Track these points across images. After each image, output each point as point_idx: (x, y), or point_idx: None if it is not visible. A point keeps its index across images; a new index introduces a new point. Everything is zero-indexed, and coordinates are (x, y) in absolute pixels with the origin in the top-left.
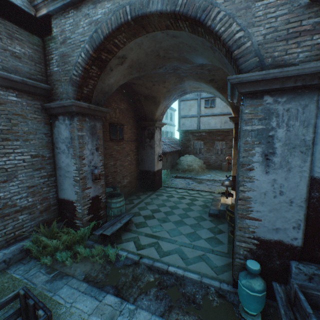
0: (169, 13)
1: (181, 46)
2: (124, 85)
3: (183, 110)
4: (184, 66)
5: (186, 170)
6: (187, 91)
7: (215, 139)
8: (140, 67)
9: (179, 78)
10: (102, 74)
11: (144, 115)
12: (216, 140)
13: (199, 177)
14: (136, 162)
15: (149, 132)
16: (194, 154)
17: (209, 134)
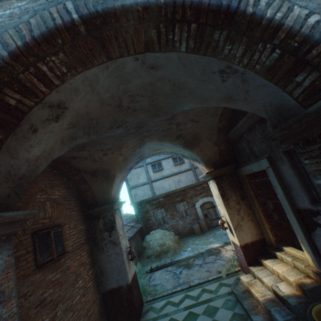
0: (163, 4)
1: (158, 86)
2: (56, 163)
3: (131, 180)
4: (152, 121)
5: (160, 253)
6: (145, 156)
7: (175, 201)
8: (90, 125)
9: (140, 139)
10: (8, 139)
11: (94, 198)
12: (176, 202)
13: (181, 257)
14: (94, 282)
15: (105, 220)
16: (158, 226)
17: (167, 198)
